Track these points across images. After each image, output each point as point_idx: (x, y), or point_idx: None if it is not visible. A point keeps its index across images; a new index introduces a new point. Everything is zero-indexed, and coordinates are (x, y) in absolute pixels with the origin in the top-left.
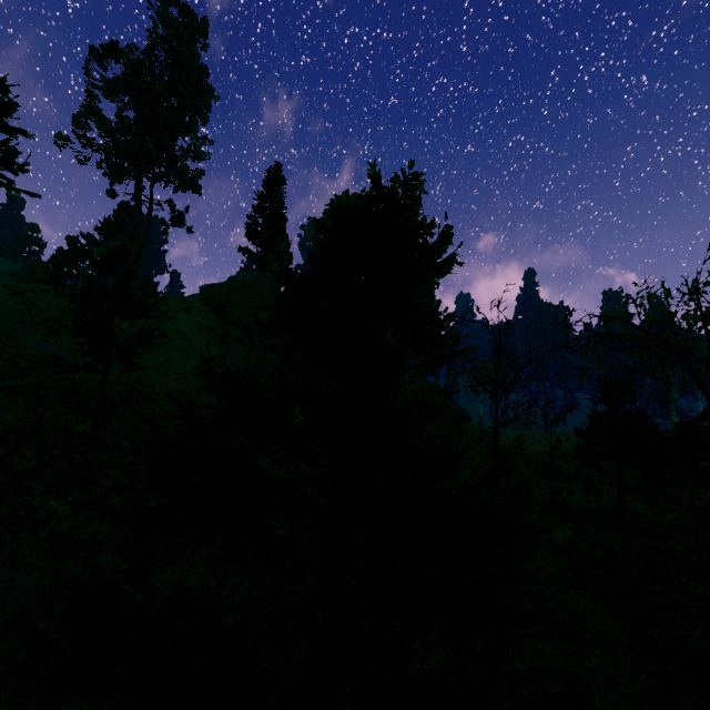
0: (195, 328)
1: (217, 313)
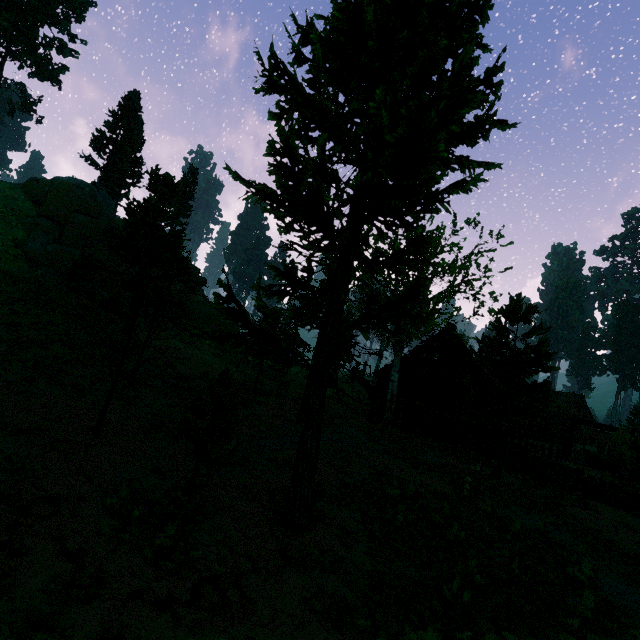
0: (6, 211)
1: (36, 204)
